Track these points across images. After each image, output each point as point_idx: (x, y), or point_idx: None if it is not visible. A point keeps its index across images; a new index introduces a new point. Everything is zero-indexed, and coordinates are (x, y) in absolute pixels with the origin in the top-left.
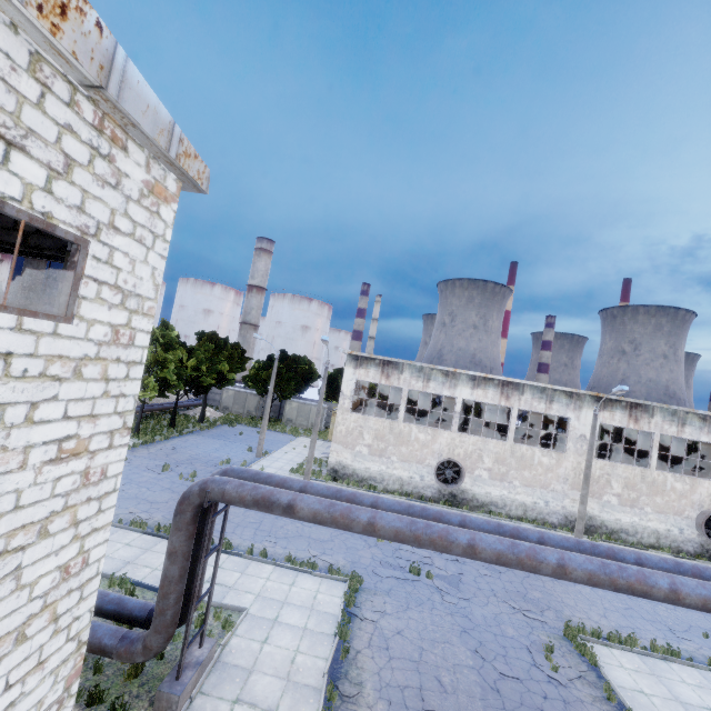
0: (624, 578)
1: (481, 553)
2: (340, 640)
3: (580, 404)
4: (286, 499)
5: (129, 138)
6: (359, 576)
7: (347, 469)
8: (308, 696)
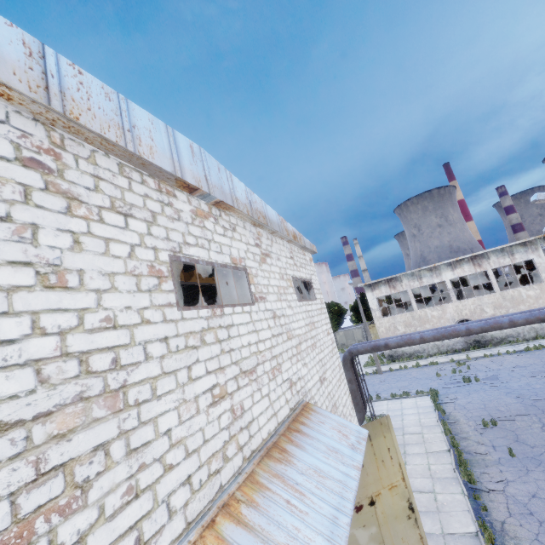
0: (542, 314)
1: (473, 330)
2: (438, 411)
3: (535, 247)
4: (383, 343)
5: (305, 252)
6: (434, 389)
7: (397, 352)
8: (433, 427)
